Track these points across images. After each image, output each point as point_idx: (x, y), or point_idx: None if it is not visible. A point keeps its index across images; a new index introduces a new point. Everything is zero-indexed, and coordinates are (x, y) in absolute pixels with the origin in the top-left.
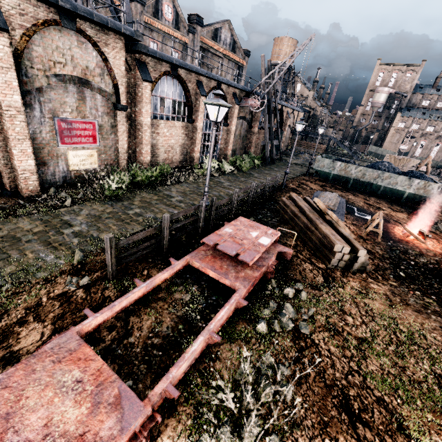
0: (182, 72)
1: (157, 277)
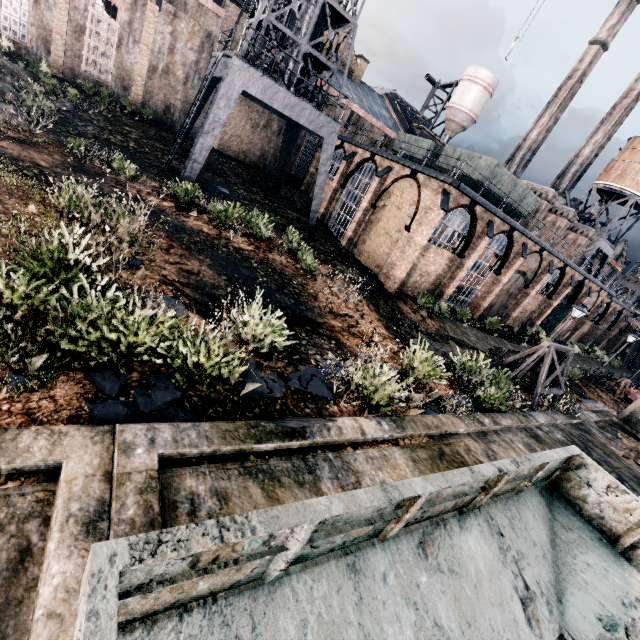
0: (612, 303)
1: (635, 390)
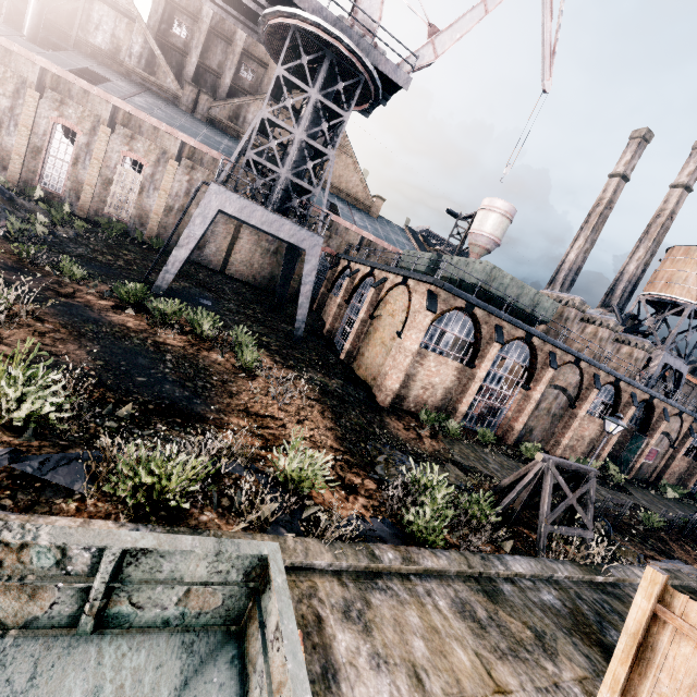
0: None
1: None
